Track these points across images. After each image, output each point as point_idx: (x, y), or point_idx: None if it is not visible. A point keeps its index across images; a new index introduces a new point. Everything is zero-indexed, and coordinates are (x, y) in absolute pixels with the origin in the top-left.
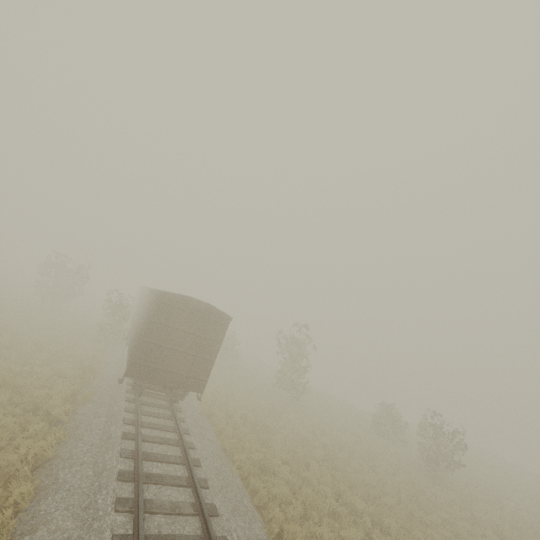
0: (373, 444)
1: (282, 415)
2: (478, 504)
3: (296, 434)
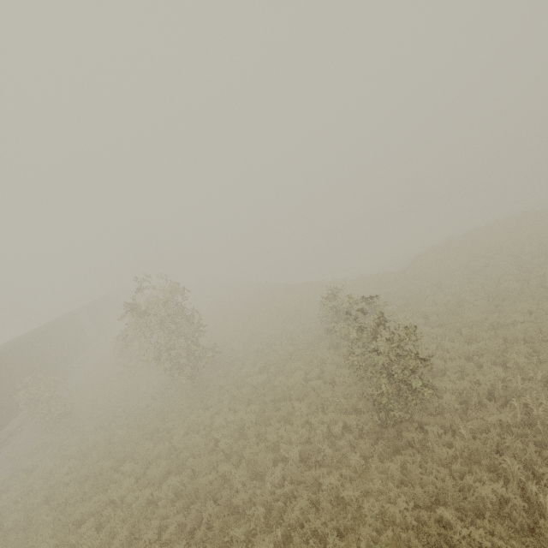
0: (303, 394)
1: (134, 455)
2: (476, 494)
3: (126, 504)
